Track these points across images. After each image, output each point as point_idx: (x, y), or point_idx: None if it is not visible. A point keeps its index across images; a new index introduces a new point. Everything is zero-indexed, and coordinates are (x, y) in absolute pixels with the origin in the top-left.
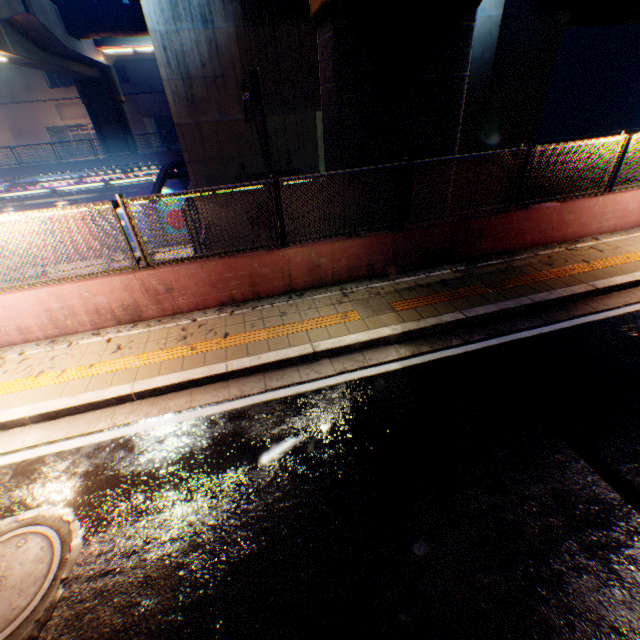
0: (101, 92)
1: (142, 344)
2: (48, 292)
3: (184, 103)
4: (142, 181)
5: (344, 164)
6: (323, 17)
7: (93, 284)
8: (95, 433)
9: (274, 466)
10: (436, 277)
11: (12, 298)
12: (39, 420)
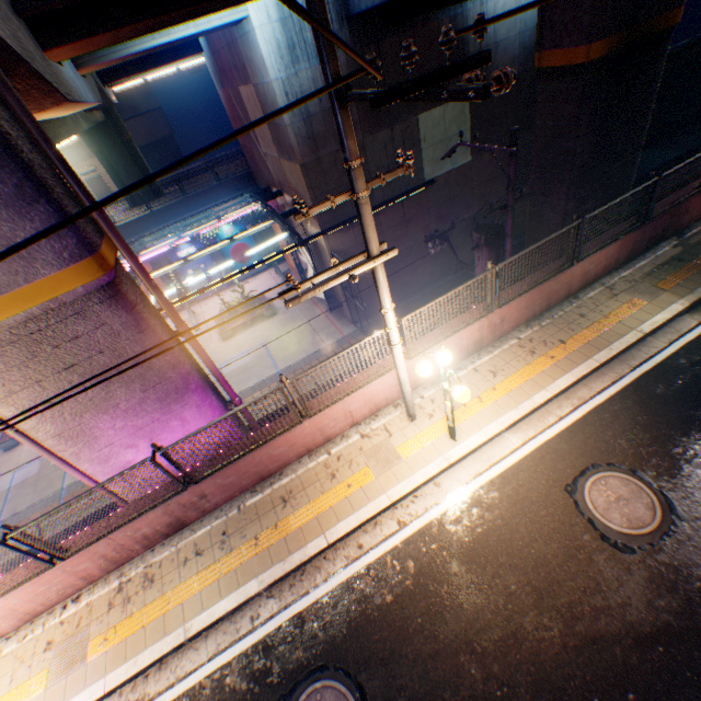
0: (109, 134)
1: (505, 365)
2: (437, 347)
3: (305, 142)
4: (261, 228)
5: (570, 183)
6: (562, 72)
7: (462, 332)
8: (553, 425)
9: (697, 405)
10: (663, 256)
11: (417, 359)
12: (506, 429)
